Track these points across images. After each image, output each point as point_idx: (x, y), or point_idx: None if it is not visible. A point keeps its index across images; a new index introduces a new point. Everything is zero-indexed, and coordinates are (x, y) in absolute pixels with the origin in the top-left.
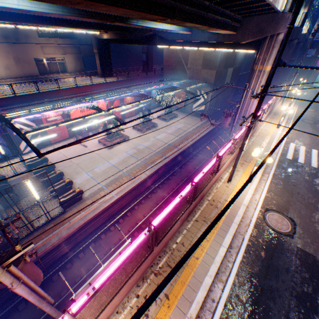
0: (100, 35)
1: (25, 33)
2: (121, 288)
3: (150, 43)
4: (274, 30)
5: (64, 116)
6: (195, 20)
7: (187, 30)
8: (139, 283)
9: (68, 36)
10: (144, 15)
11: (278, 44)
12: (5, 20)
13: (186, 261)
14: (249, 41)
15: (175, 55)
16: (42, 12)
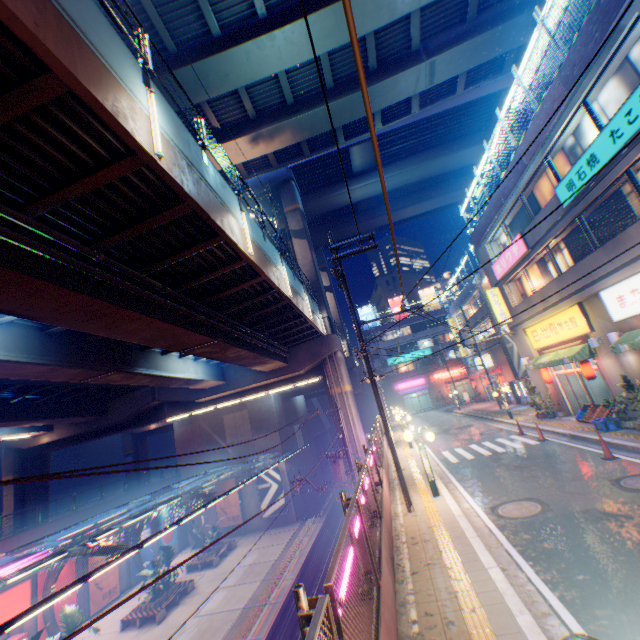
0: (32, 440)
1: None
2: None
3: (154, 418)
4: (329, 349)
5: None
6: (240, 344)
7: (220, 378)
8: None
9: None
10: (181, 334)
11: (342, 360)
12: None
13: (461, 627)
14: (309, 367)
15: (199, 431)
16: None
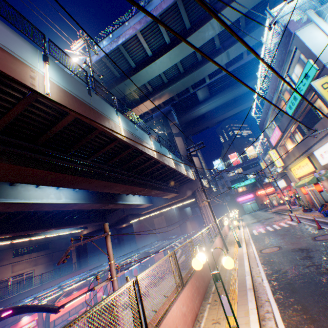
0: (80, 232)
1: (0, 256)
2: (192, 274)
3: (125, 221)
4: (196, 186)
5: (39, 319)
6: (156, 188)
7: (150, 202)
8: (205, 299)
9: (43, 248)
10: (134, 188)
11: None
12: (18, 231)
13: (228, 279)
14: (188, 195)
15: (143, 226)
16: (75, 202)
